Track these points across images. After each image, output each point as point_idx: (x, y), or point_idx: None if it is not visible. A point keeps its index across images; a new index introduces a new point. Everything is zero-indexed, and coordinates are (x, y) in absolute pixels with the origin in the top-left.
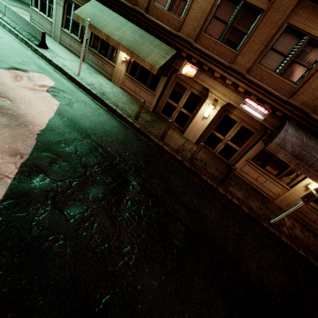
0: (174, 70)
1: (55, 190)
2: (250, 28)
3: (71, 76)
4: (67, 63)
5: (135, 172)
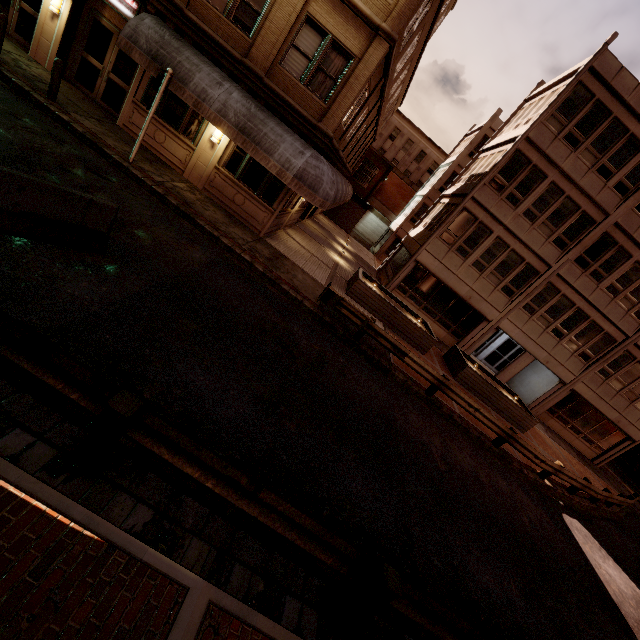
0: None
1: None
2: None
3: None
4: None
5: None
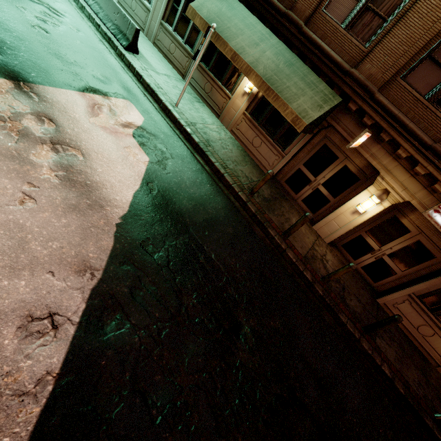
0: (327, 126)
1: (137, 349)
2: None
3: (167, 107)
4: (162, 82)
5: (248, 305)
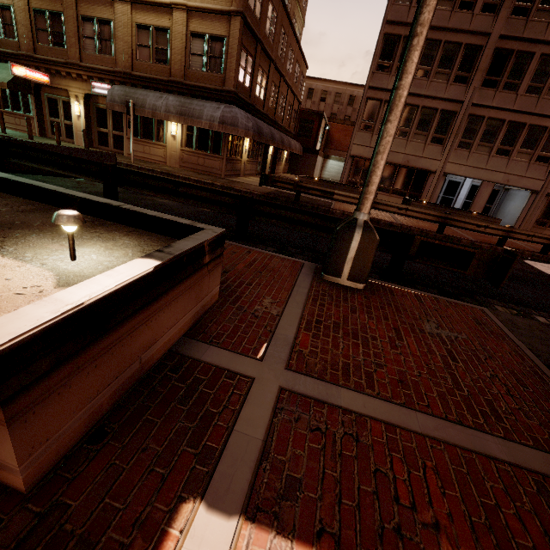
0: (36, 86)
1: None
2: (63, 28)
3: None
4: None
5: None
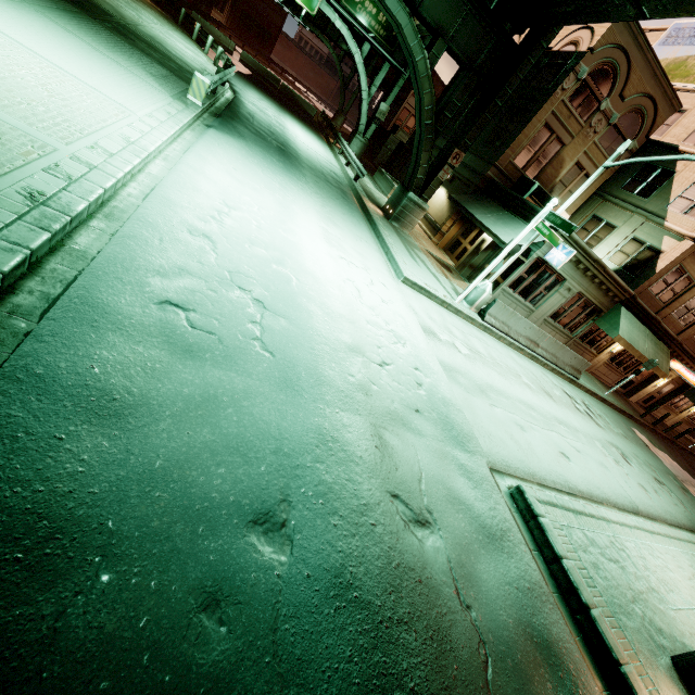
0: None
1: None
2: None
3: (612, 404)
4: (586, 381)
5: None
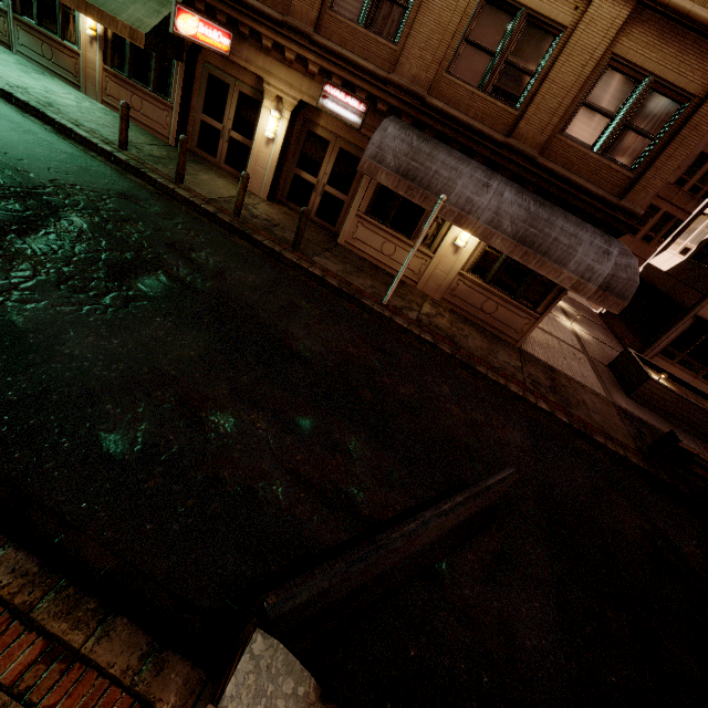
0: (194, 45)
1: None
2: None
3: None
4: None
5: (86, 209)
